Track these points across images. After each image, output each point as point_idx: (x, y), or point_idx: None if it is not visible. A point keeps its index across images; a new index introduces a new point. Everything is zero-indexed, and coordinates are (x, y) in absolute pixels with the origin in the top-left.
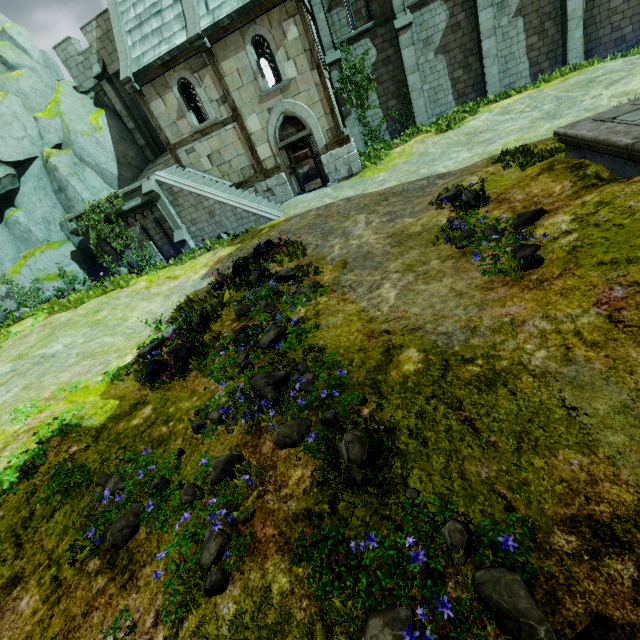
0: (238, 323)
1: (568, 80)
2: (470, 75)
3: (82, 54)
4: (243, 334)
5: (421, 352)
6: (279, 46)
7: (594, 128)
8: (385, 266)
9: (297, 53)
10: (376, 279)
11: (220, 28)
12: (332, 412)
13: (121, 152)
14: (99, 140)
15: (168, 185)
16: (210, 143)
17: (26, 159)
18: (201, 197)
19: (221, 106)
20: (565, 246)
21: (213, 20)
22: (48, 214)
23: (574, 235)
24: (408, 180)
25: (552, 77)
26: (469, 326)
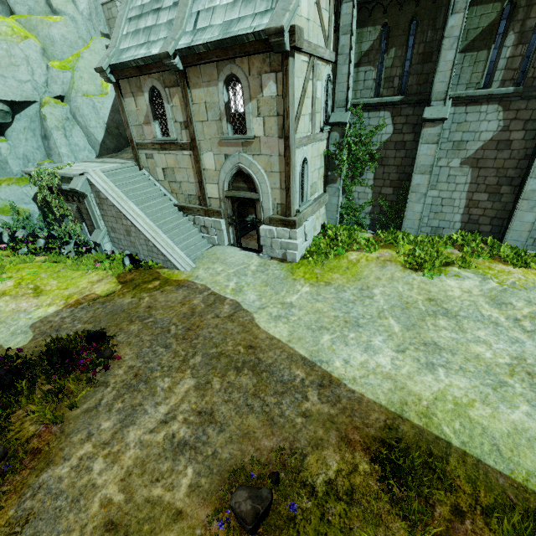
0: None
1: None
2: (495, 205)
3: None
4: None
5: None
6: (253, 97)
7: None
8: None
9: (269, 113)
10: None
11: (196, 53)
12: None
13: (116, 121)
14: (96, 105)
15: (97, 188)
16: (167, 158)
17: (23, 101)
18: (121, 214)
19: (183, 130)
20: None
21: (190, 42)
22: (30, 153)
23: None
24: (296, 345)
25: None
26: None
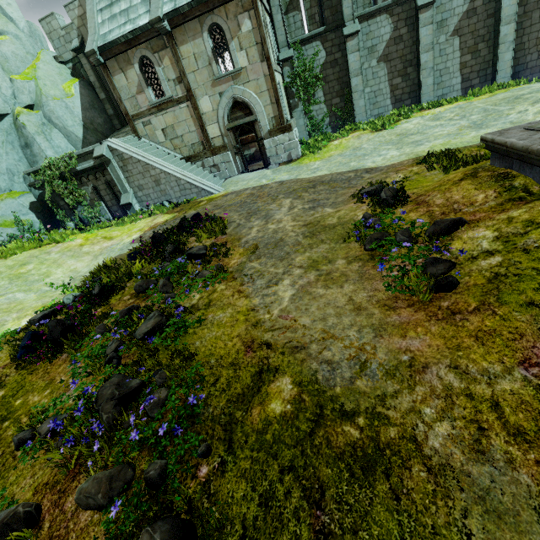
0: (134, 299)
1: (496, 95)
2: (408, 83)
3: (64, 29)
4: (127, 316)
5: (295, 385)
6: (233, 36)
7: (526, 137)
8: (291, 258)
9: (249, 45)
10: (278, 272)
11: (180, 14)
12: (158, 467)
13: (89, 118)
14: (68, 105)
15: (119, 151)
16: (165, 118)
17: None
18: (149, 166)
19: (177, 86)
20: (485, 270)
21: (174, 6)
22: (13, 166)
23: (497, 258)
24: (338, 171)
25: (481, 92)
26: (359, 358)
